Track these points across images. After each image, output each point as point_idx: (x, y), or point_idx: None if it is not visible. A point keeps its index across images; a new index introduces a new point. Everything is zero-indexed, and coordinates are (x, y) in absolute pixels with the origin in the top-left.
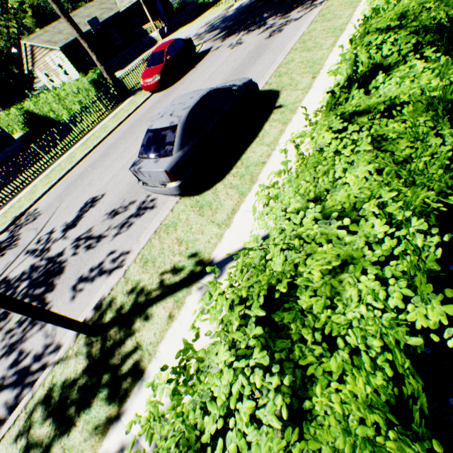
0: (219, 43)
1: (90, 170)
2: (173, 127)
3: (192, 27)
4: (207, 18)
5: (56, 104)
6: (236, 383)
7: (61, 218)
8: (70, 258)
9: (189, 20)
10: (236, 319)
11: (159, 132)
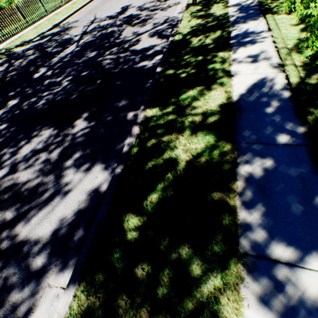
0: None
1: (101, 6)
2: None
3: None
4: None
5: None
6: None
7: (107, 14)
8: (141, 12)
9: None
10: None
11: None
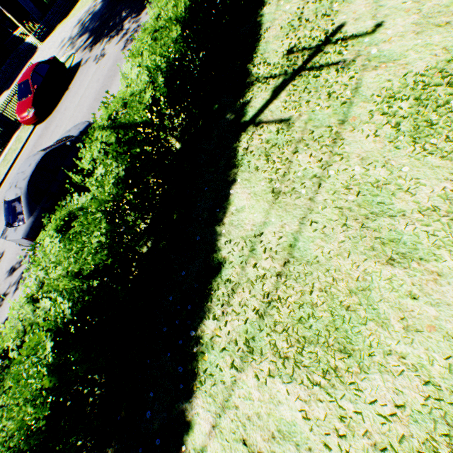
0: (88, 53)
1: None
2: (19, 198)
3: (68, 26)
4: (79, 12)
5: None
6: None
7: None
8: None
9: (65, 13)
10: None
11: (11, 204)
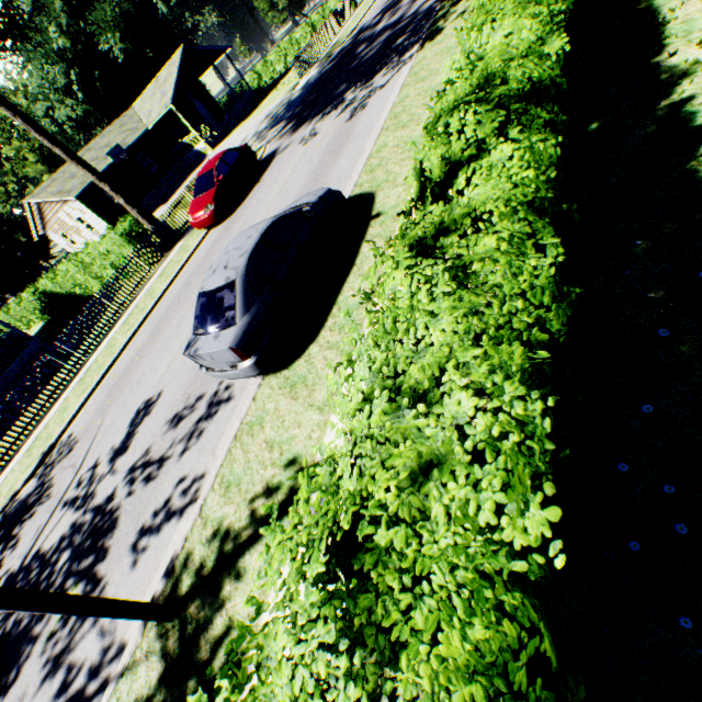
0: (287, 140)
1: (138, 360)
2: (231, 283)
3: (250, 125)
4: (267, 108)
5: (82, 274)
6: (297, 677)
7: (106, 441)
8: (124, 502)
9: (244, 116)
10: (292, 580)
11: (214, 295)
